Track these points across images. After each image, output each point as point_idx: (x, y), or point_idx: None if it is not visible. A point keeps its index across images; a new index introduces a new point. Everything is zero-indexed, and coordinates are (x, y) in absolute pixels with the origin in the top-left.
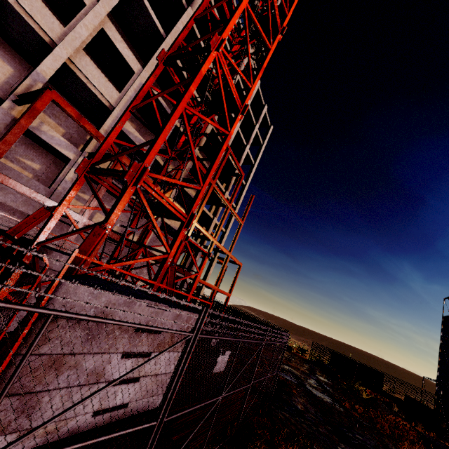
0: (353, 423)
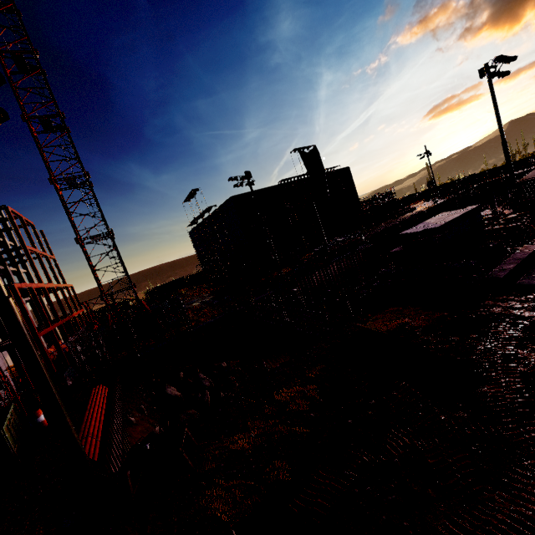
0: (190, 300)
